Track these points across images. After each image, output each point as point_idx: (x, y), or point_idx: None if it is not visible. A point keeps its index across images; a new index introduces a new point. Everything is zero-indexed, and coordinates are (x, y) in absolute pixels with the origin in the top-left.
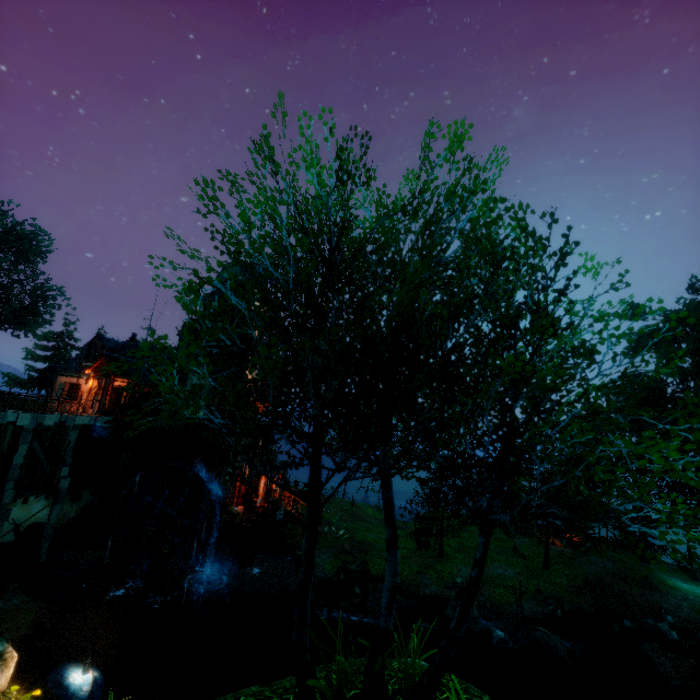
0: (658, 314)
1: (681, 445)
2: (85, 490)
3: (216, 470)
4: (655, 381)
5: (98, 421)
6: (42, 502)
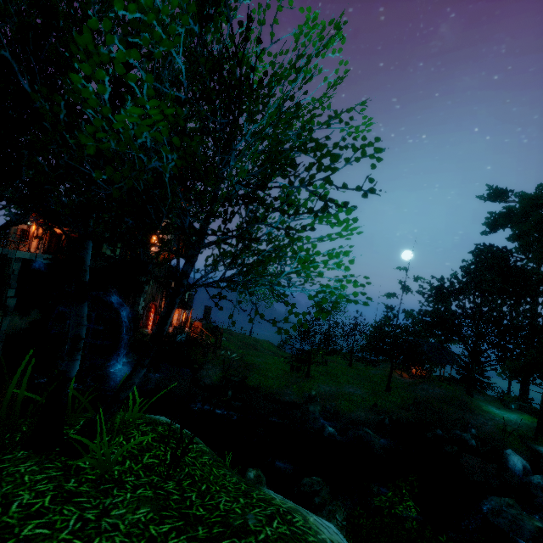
0: (518, 196)
1: (513, 304)
2: (33, 309)
3: (131, 301)
4: (501, 250)
5: (39, 257)
6: None
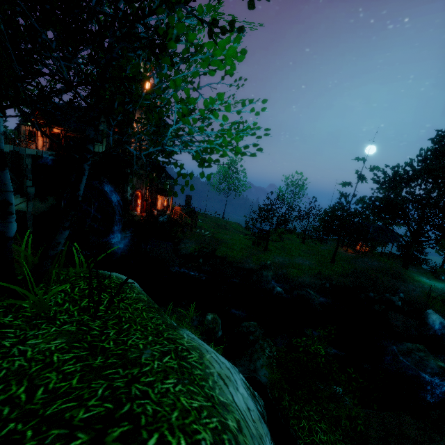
0: None
1: None
2: (49, 196)
3: (121, 189)
4: None
5: (44, 154)
6: (19, 199)
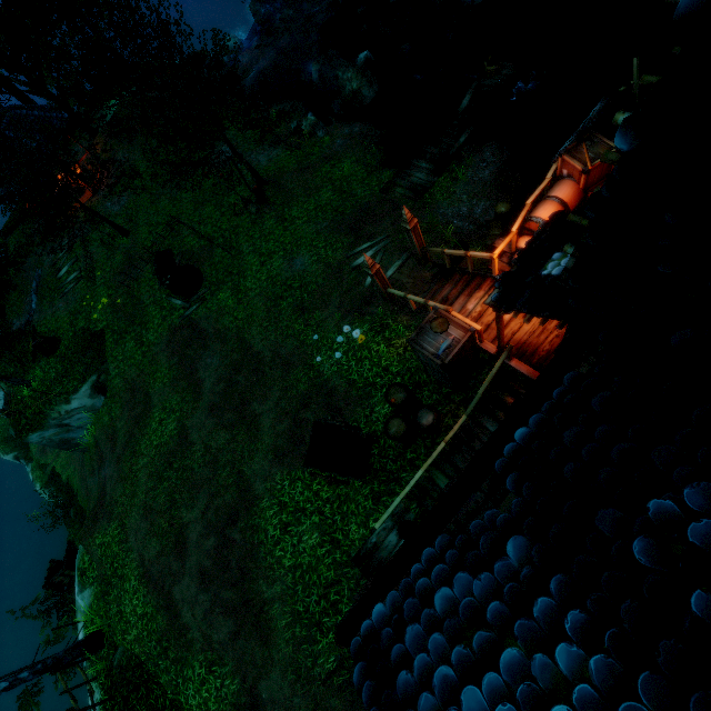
0: None
1: None
2: None
3: None
4: None
5: None
6: None
